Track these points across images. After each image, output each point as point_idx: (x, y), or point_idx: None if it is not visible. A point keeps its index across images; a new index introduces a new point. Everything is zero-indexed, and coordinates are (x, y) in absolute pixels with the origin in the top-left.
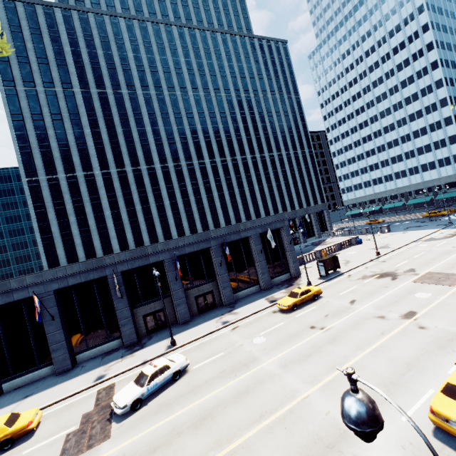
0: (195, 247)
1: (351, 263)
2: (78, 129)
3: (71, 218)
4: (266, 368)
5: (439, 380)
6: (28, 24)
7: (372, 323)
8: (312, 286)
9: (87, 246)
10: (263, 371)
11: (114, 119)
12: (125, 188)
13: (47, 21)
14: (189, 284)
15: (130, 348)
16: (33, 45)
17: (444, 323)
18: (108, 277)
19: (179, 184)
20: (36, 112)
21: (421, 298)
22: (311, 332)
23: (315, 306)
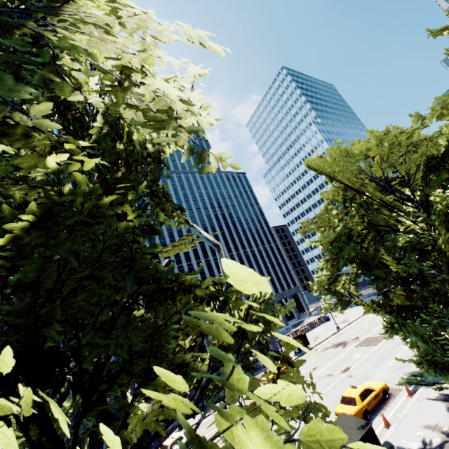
0: None
1: (319, 339)
2: None
3: None
4: None
5: None
6: None
7: (324, 380)
8: None
9: None
10: None
11: None
12: None
13: None
14: None
15: None
16: None
17: (363, 370)
18: None
19: None
20: None
21: (356, 357)
22: None
23: None
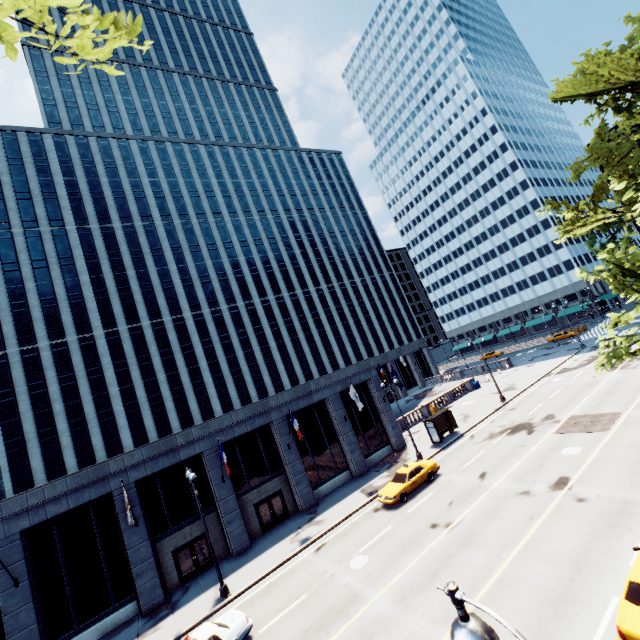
0: (249, 425)
1: (471, 418)
2: (70, 277)
3: (56, 405)
4: (374, 608)
5: (621, 579)
6: (6, 154)
7: (515, 505)
8: (424, 461)
9: (80, 446)
10: (370, 616)
11: (123, 259)
12: (141, 351)
13: (32, 149)
14: (244, 485)
15: (153, 614)
16: (10, 178)
17: (607, 487)
18: (114, 494)
19: (219, 336)
20: (10, 260)
21: (570, 455)
22: (433, 534)
23: (433, 490)
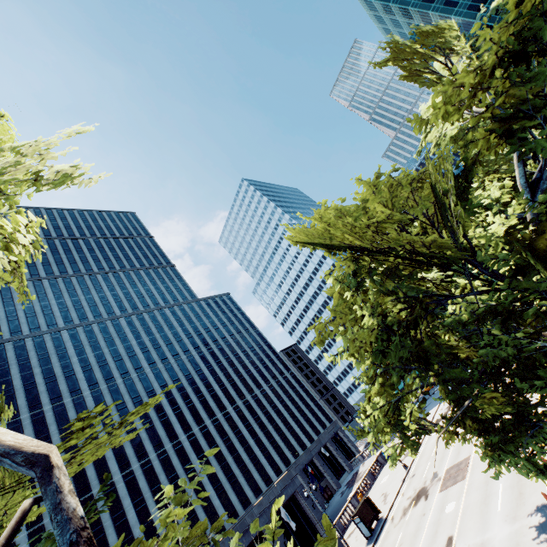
0: None
1: (389, 497)
2: None
3: None
4: None
5: None
6: None
7: None
8: None
9: None
10: None
11: (52, 440)
12: None
13: None
14: None
15: None
16: None
17: (471, 535)
18: None
19: (151, 489)
20: None
21: (450, 511)
22: None
23: None
